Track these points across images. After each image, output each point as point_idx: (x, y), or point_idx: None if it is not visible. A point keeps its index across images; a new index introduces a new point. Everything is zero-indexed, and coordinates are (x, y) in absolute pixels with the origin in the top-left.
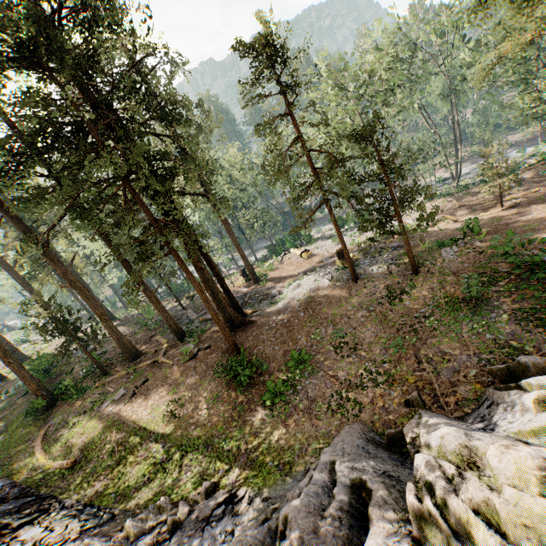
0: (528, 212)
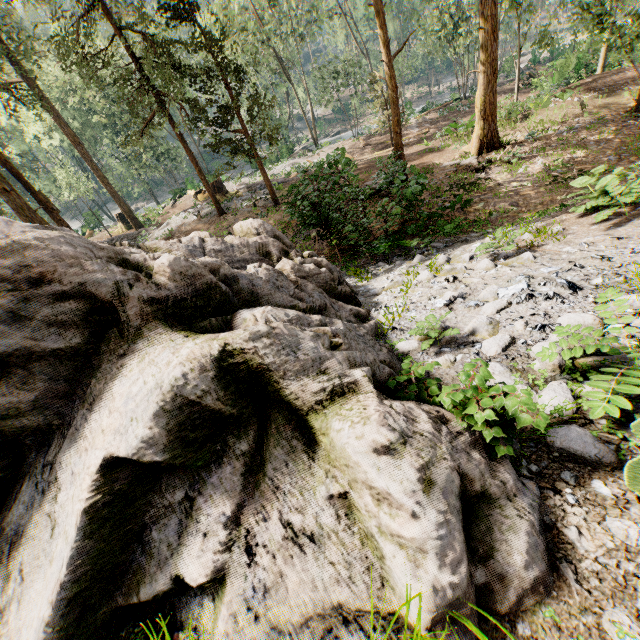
0: (405, 151)
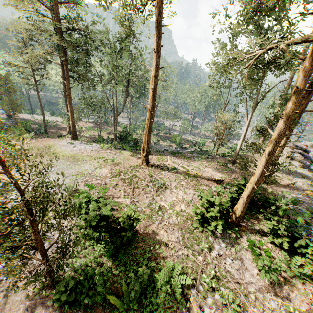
0: None
